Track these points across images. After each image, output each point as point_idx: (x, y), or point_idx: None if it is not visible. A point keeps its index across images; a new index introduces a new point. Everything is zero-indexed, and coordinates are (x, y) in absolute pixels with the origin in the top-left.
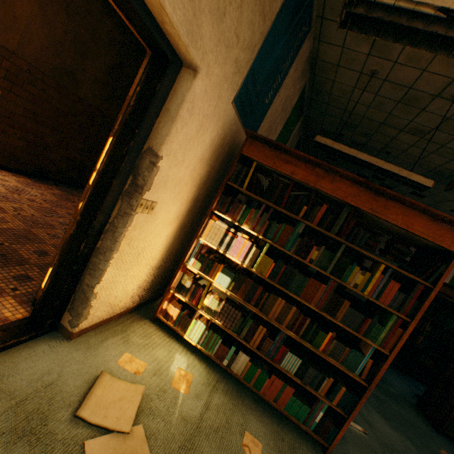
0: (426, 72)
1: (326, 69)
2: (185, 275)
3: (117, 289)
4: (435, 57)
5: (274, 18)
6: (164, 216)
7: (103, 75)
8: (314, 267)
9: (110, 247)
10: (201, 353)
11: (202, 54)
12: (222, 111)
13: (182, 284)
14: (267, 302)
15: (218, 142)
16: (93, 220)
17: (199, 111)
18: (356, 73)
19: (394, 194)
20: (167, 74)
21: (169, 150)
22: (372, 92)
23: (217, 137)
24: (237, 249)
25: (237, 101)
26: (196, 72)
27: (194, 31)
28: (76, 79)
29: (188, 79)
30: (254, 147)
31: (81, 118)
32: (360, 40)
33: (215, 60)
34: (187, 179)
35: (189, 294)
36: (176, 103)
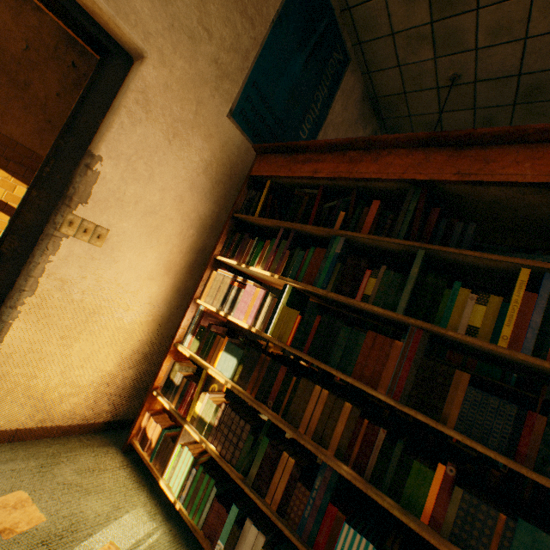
0: (530, 38)
1: (393, 104)
2: (176, 364)
3: (48, 370)
4: (530, 10)
5: (270, 26)
6: (132, 259)
7: None
8: (370, 306)
9: (20, 285)
10: (186, 525)
11: (143, 33)
12: (212, 124)
13: (171, 380)
14: (296, 398)
15: (220, 169)
16: (3, 244)
17: (163, 110)
18: (432, 91)
19: (494, 130)
20: (107, 65)
21: (115, 152)
22: (467, 107)
23: (216, 162)
24: (246, 305)
25: (238, 117)
26: (144, 58)
27: (118, 0)
28: None
29: (136, 69)
30: (264, 162)
31: None
32: (414, 46)
33: (172, 49)
34: (170, 210)
35: (177, 396)
36: (121, 96)
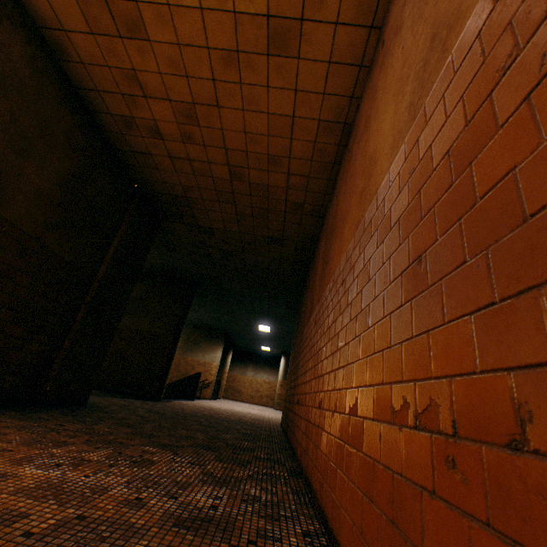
0: None
1: None
2: None
3: None
4: None
5: None
6: None
7: (53, 187)
8: None
9: None
10: None
11: None
12: None
13: None
14: None
15: None
16: None
17: None
18: None
19: None
20: None
21: None
22: None
23: None
24: None
25: None
26: None
27: None
28: (3, 188)
29: None
30: None
31: (1, 255)
32: None
33: None
34: None
35: None
36: None
